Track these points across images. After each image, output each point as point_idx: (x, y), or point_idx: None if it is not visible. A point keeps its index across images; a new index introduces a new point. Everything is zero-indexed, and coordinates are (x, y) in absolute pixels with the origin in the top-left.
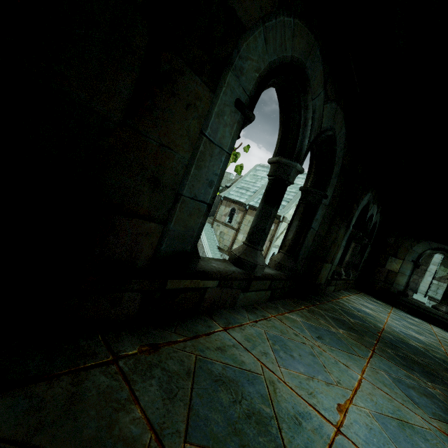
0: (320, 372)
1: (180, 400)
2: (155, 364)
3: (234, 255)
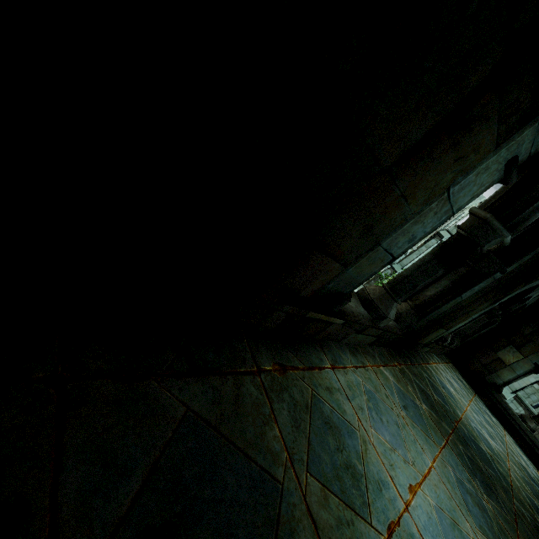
0: (401, 447)
1: (303, 431)
2: (285, 387)
3: (367, 294)
